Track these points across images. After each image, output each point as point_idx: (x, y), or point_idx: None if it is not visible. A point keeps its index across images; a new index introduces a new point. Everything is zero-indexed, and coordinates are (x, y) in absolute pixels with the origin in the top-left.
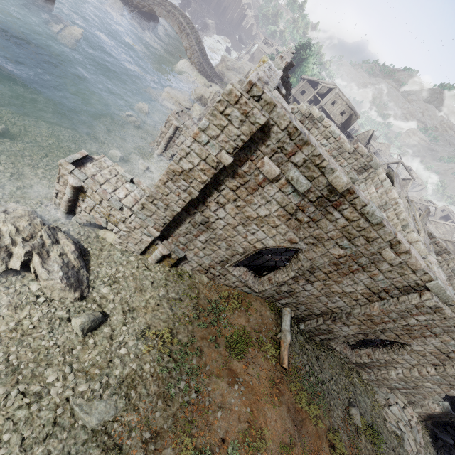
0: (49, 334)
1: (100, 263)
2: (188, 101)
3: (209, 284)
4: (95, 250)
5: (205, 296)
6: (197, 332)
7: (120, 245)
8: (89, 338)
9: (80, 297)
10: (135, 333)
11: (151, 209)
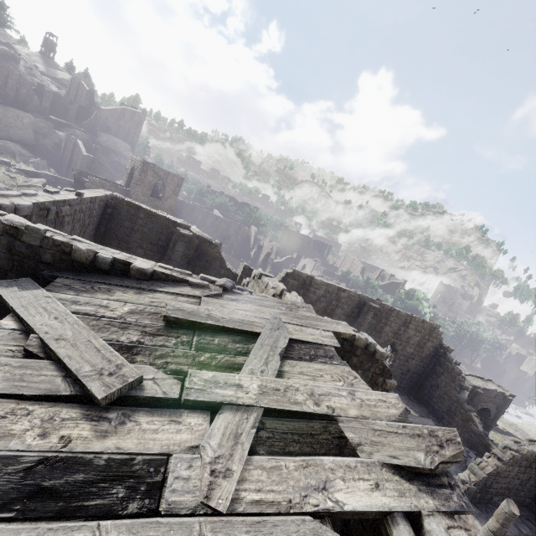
0: None
1: None
2: None
3: None
4: None
5: None
6: None
7: None
8: None
9: None
10: None
11: None
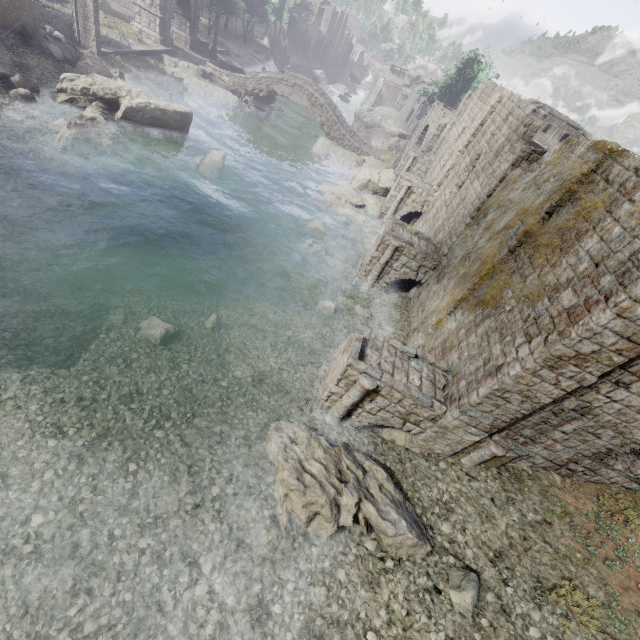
0: (429, 620)
1: (413, 483)
2: (354, 194)
3: (566, 485)
4: (395, 464)
5: (574, 507)
6: (608, 578)
7: (418, 448)
8: (478, 617)
9: (431, 550)
10: (527, 595)
11: (495, 404)
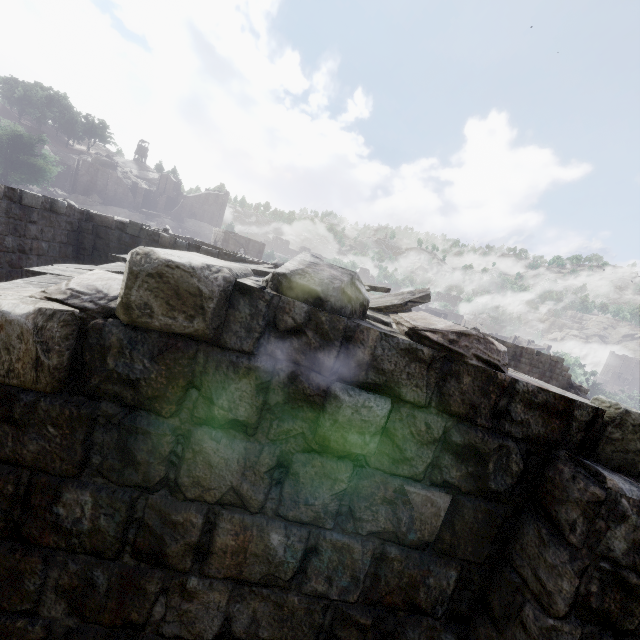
0: None
1: None
2: None
3: None
4: None
5: None
6: None
7: None
8: None
9: None
10: None
11: None
